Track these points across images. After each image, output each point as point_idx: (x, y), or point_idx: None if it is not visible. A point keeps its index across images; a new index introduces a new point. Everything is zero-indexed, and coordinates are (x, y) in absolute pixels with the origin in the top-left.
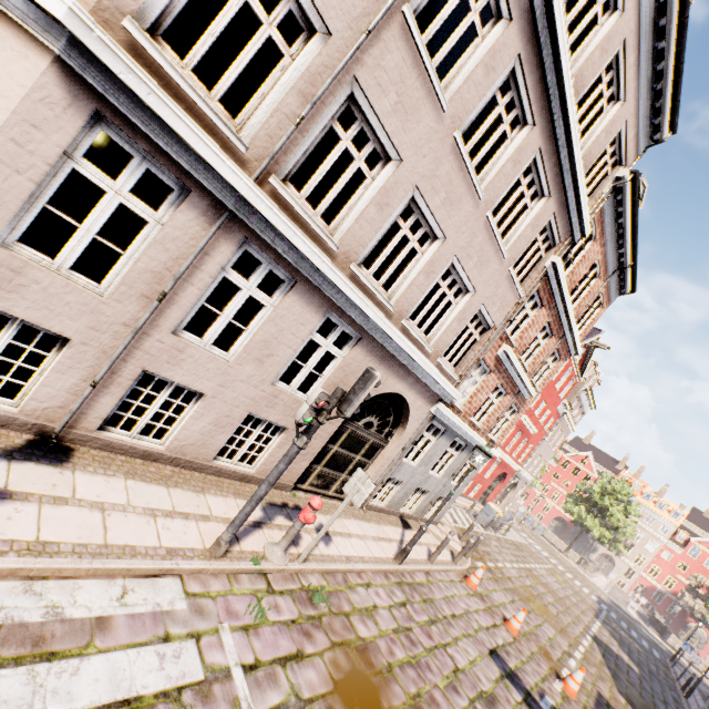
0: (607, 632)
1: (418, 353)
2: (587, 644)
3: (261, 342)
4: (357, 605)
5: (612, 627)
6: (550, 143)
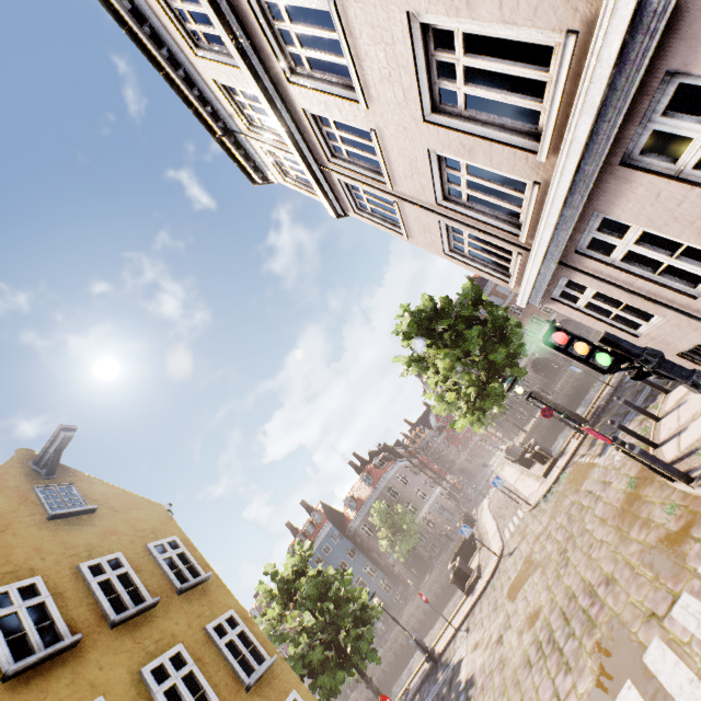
0: None
1: None
2: None
3: None
4: None
5: None
6: None
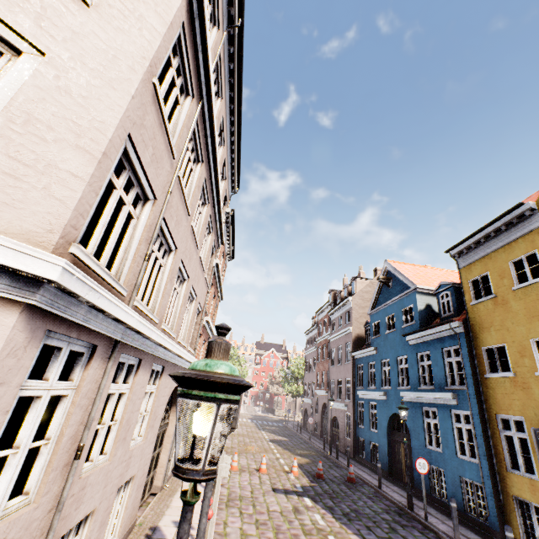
0: (268, 432)
1: (187, 354)
2: (273, 446)
3: (126, 423)
4: (239, 538)
5: (266, 428)
6: (212, 209)
